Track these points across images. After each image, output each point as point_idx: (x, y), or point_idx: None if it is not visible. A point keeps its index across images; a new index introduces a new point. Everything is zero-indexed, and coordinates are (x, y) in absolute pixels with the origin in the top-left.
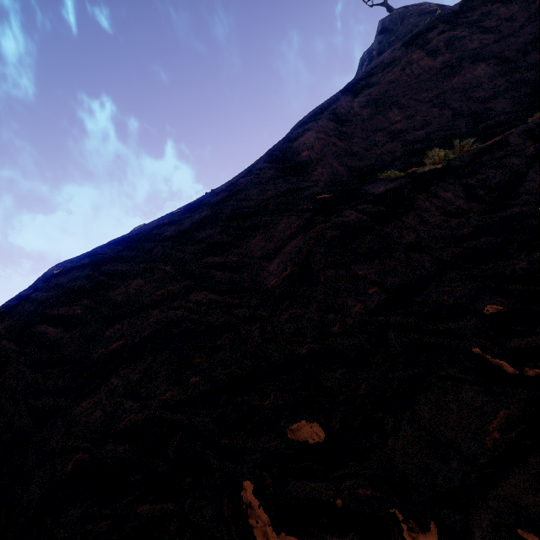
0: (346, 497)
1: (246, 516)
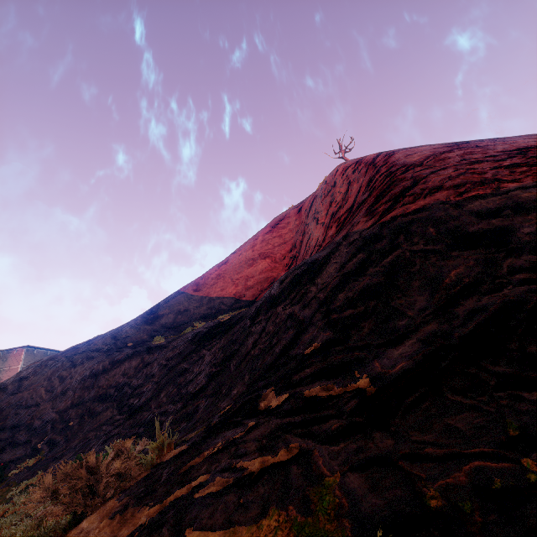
0: None
1: None
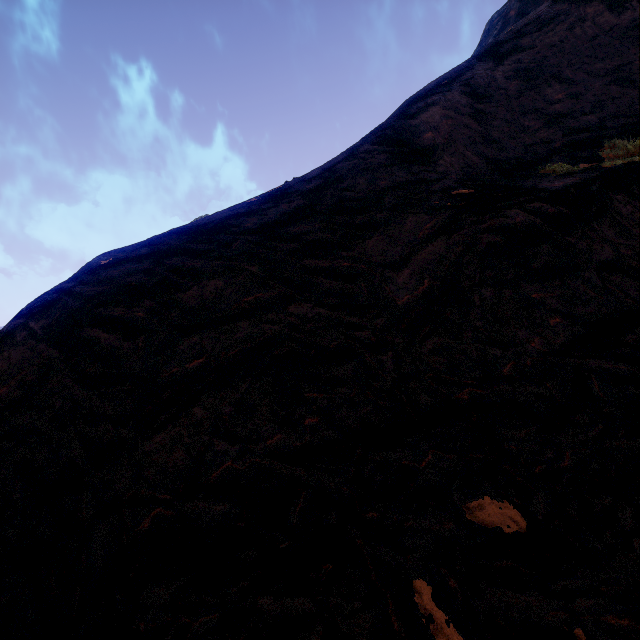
0: (588, 626)
1: (431, 637)
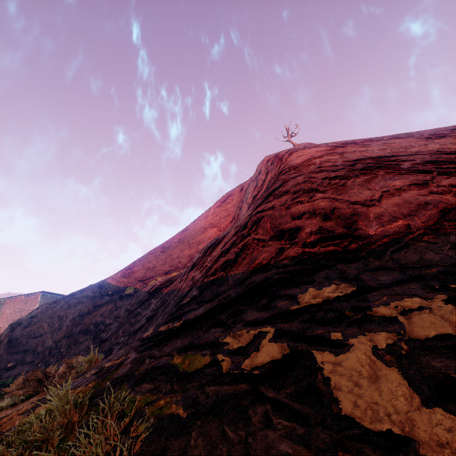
0: None
1: None
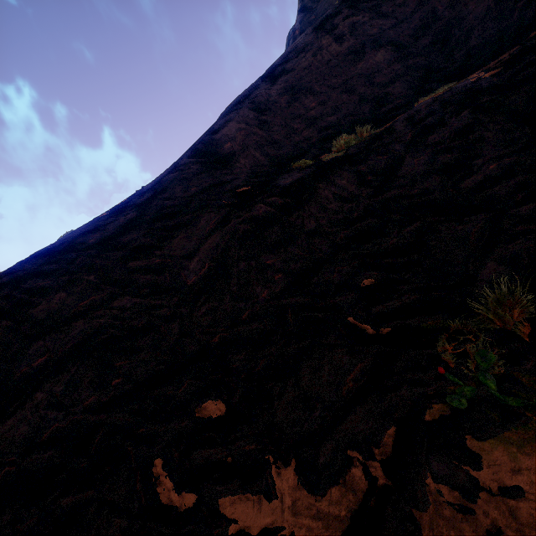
0: (235, 454)
1: (155, 486)
